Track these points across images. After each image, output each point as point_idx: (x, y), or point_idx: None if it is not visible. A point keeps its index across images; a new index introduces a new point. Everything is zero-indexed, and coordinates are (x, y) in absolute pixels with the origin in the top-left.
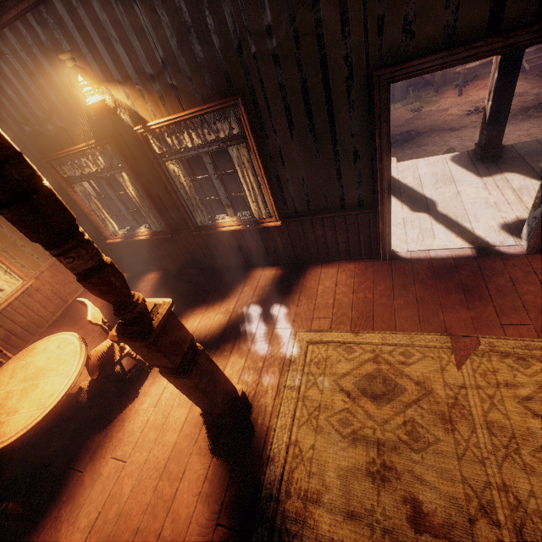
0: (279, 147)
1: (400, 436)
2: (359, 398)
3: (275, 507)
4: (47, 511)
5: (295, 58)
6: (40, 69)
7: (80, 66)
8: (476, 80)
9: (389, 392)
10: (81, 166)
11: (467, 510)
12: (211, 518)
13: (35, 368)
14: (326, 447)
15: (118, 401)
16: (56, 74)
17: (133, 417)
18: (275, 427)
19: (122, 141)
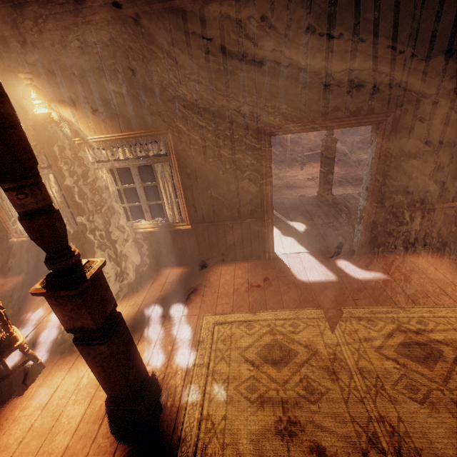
0: (194, 168)
1: (299, 392)
2: (262, 365)
3: None
4: None
5: (211, 111)
6: None
7: (34, 86)
8: (310, 163)
9: (285, 356)
10: None
11: (359, 445)
12: None
13: None
14: (237, 415)
15: None
16: (8, 88)
17: (9, 427)
18: (186, 405)
19: (57, 148)
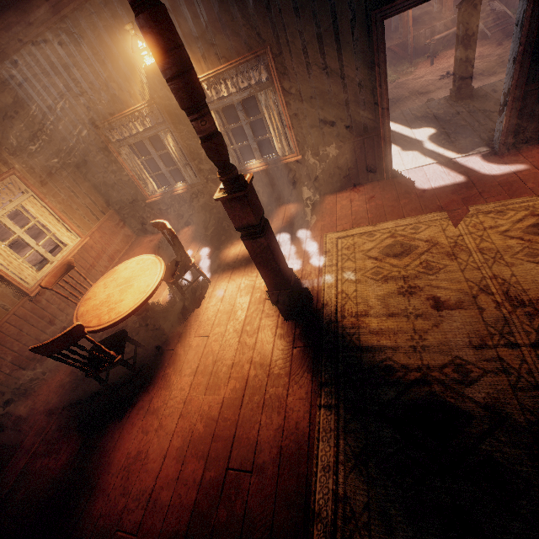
0: (298, 87)
1: (419, 270)
2: (384, 259)
3: (336, 325)
4: (154, 374)
5: (311, 8)
6: (101, 43)
7: (136, 36)
8: (445, 51)
9: (406, 251)
10: (129, 128)
11: (470, 293)
12: (288, 344)
13: (124, 278)
14: (365, 288)
15: (188, 306)
16: (115, 46)
17: (205, 311)
18: (324, 288)
19: (167, 100)
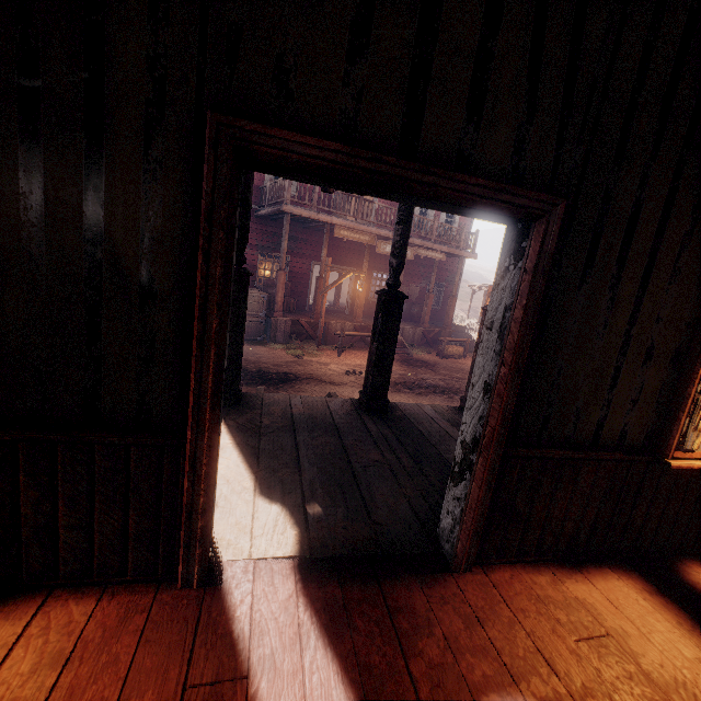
0: None
1: None
2: None
3: None
4: None
5: None
6: None
7: None
8: (352, 350)
9: None
10: None
11: None
12: None
13: None
14: None
15: None
16: None
17: None
18: None
19: None
